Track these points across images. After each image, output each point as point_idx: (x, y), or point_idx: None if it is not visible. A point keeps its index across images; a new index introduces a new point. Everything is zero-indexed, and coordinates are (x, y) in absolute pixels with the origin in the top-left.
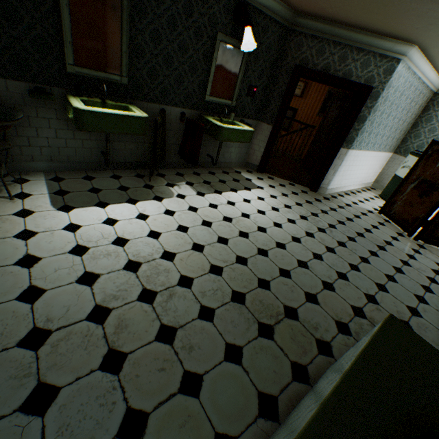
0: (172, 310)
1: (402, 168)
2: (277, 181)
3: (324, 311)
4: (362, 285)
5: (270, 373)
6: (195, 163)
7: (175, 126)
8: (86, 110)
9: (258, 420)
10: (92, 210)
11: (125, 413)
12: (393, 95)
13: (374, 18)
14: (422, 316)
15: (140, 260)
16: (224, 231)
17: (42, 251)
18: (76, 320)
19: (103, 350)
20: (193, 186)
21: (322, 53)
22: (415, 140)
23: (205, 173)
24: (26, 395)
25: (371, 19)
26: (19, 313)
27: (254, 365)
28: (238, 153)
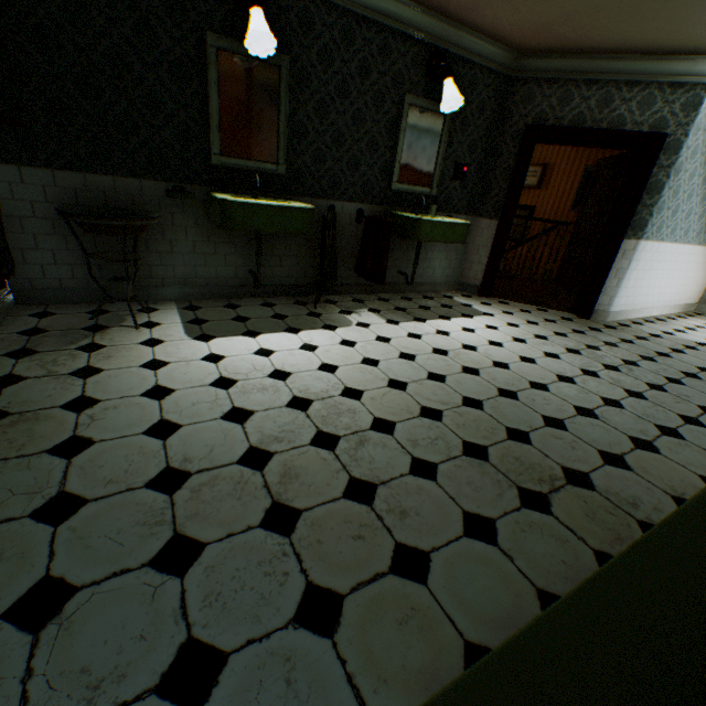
0: (366, 460)
1: None
2: (515, 306)
3: (645, 481)
4: None
5: (555, 564)
6: (381, 280)
7: (350, 230)
8: (235, 202)
9: None
10: (239, 339)
11: (304, 591)
12: None
13: (650, 28)
14: None
15: (311, 397)
16: (437, 366)
17: (176, 382)
18: (223, 463)
19: (264, 503)
20: (380, 314)
21: (568, 100)
22: None
23: (396, 299)
24: (158, 547)
25: (644, 31)
26: (148, 450)
27: (522, 549)
28: (445, 269)
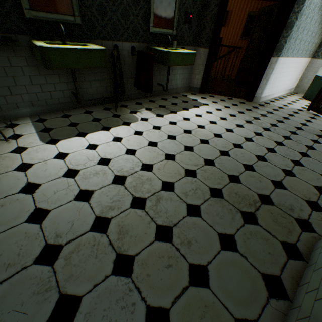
0: (163, 212)
1: None
2: (217, 98)
3: (293, 194)
4: (316, 168)
5: (266, 255)
6: (150, 91)
7: (128, 61)
8: (50, 48)
9: (270, 301)
10: (75, 140)
11: (146, 313)
12: None
13: None
14: None
15: (125, 174)
16: (187, 141)
17: (40, 178)
18: (82, 233)
19: (111, 256)
20: (152, 111)
21: None
22: None
23: (158, 100)
24: (51, 309)
25: None
26: (30, 234)
27: (250, 250)
28: (182, 80)
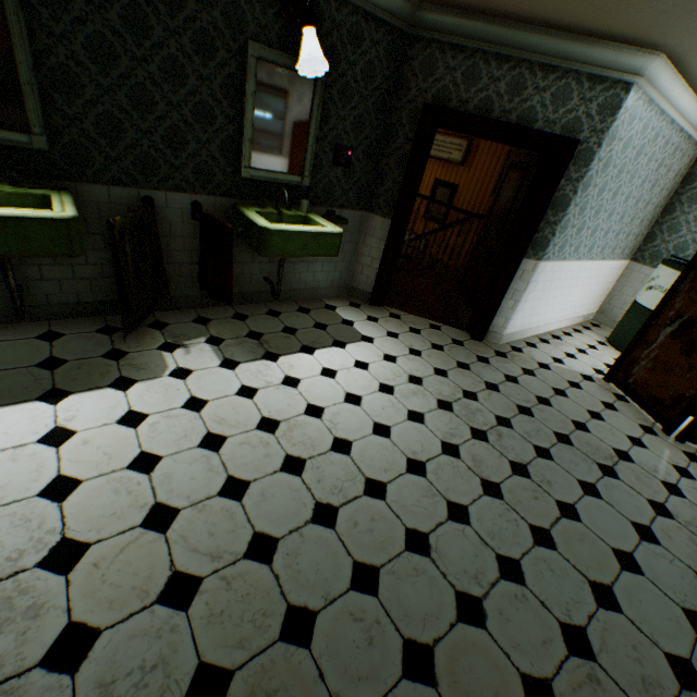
0: None
1: (647, 290)
2: (407, 322)
3: None
4: (557, 592)
5: None
6: (228, 299)
7: (184, 229)
8: None
9: None
10: None
11: None
12: (622, 155)
13: None
14: None
15: None
16: (248, 459)
17: None
18: None
19: None
20: (220, 347)
21: (476, 78)
22: (670, 236)
23: (259, 315)
24: None
25: None
26: None
27: None
28: (331, 272)
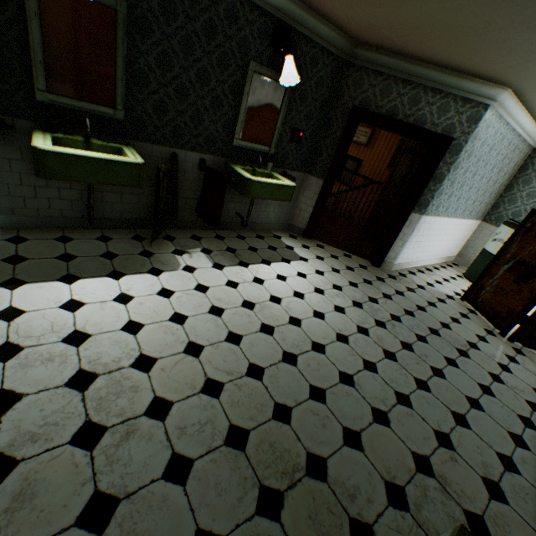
0: (122, 462)
1: (492, 241)
2: (328, 250)
3: (370, 463)
4: (432, 414)
5: None
6: (216, 224)
7: (192, 176)
8: (50, 151)
9: None
10: (52, 286)
11: None
12: (480, 149)
13: (454, 52)
14: (520, 472)
15: (98, 370)
16: (239, 323)
17: None
18: None
19: None
20: (211, 255)
21: (388, 93)
22: (509, 206)
23: (232, 237)
24: None
25: (449, 53)
26: None
27: None
28: (279, 213)
